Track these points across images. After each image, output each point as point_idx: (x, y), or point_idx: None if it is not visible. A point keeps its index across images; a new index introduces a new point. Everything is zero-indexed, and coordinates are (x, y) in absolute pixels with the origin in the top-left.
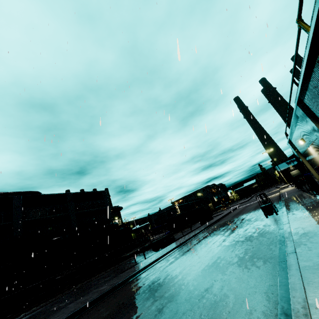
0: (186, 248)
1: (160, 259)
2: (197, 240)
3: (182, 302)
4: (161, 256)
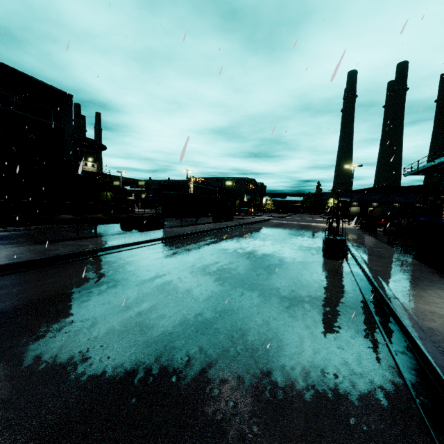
0: (171, 249)
1: (113, 249)
2: (196, 244)
3: None
4: (119, 246)
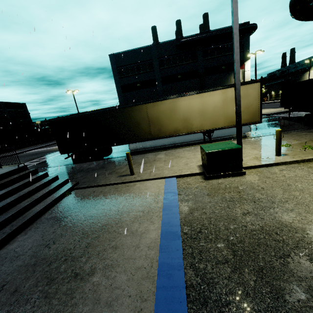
0: None
1: None
2: None
3: None
4: None
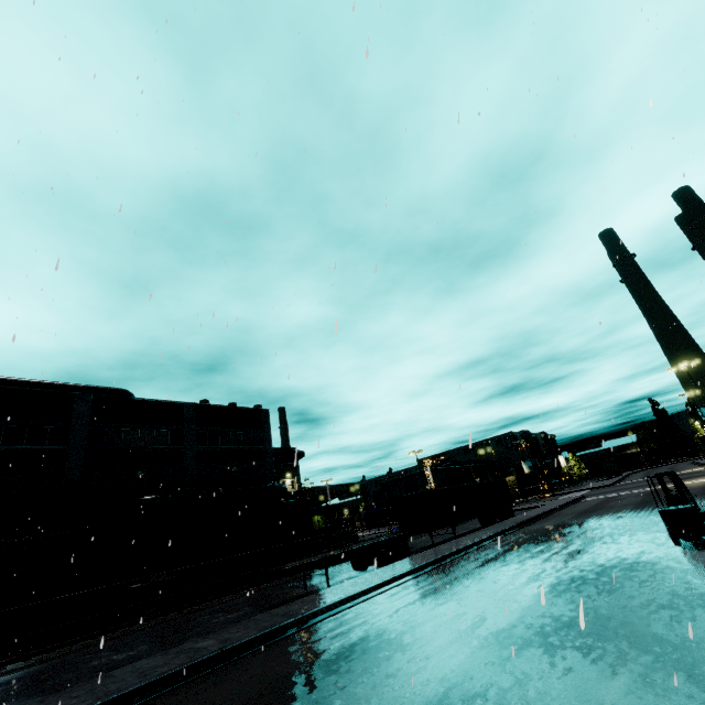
0: (432, 583)
1: (359, 598)
2: (464, 568)
3: None
4: (364, 590)
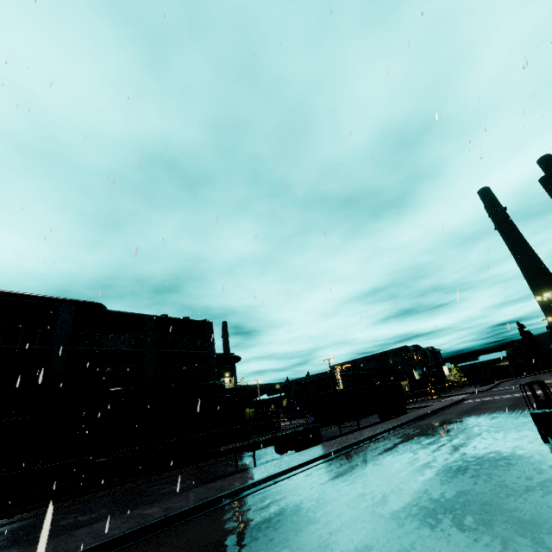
0: (339, 467)
1: (279, 477)
2: (366, 455)
3: None
4: (284, 471)
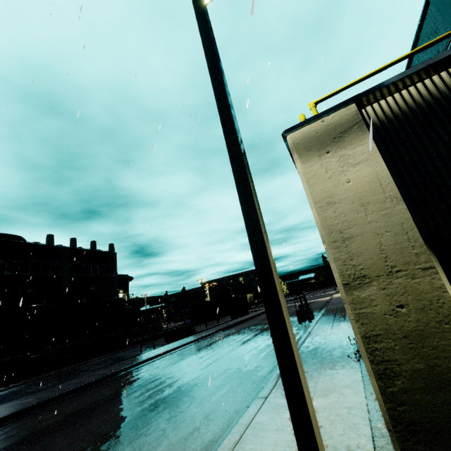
0: (206, 343)
1: (173, 351)
2: (221, 337)
3: (190, 386)
4: (175, 348)
